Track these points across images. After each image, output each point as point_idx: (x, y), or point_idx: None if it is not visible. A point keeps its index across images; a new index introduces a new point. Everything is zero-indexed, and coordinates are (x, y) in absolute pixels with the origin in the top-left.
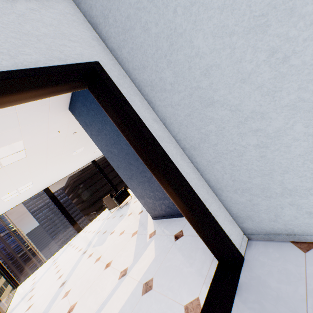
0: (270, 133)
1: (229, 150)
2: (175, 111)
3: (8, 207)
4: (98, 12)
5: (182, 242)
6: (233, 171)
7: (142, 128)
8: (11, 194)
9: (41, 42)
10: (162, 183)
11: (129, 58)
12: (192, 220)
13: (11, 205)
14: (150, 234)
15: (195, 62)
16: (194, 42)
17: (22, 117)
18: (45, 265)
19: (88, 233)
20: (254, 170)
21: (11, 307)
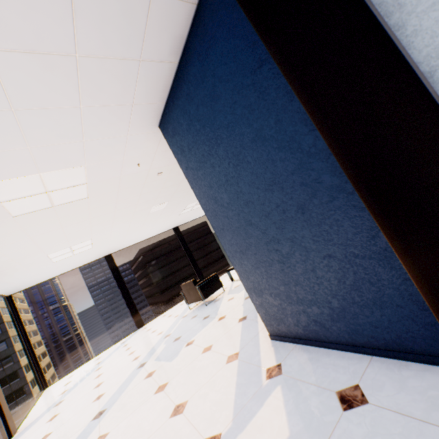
0: None
1: None
2: None
3: (57, 271)
4: None
5: (369, 421)
6: None
7: (396, 43)
8: (62, 253)
9: None
10: (410, 249)
11: None
12: None
13: (61, 269)
14: (268, 369)
15: None
16: None
17: (88, 121)
18: (86, 367)
19: (152, 332)
20: None
21: (26, 421)
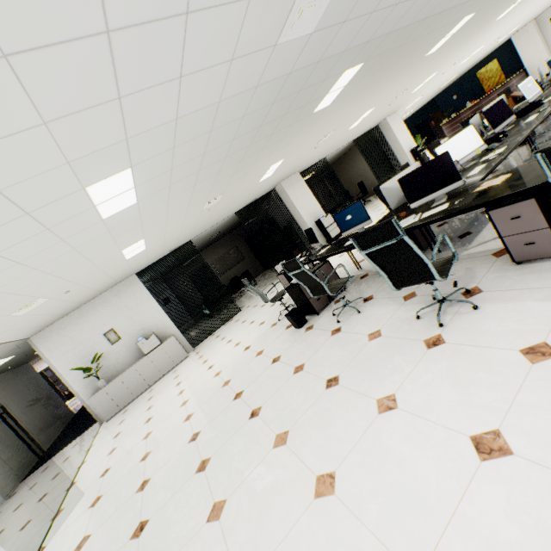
0: None
1: None
2: None
3: None
4: None
5: None
6: None
7: None
8: None
9: None
10: None
11: None
12: None
13: None
14: None
15: None
16: None
17: None
18: None
19: None
20: None
21: None
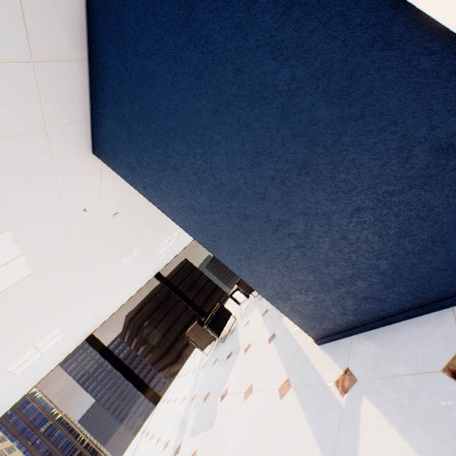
0: None
1: None
2: None
3: (29, 384)
4: None
5: None
6: None
7: None
8: (26, 358)
9: None
10: None
11: None
12: None
13: (33, 378)
14: (337, 382)
15: None
16: None
17: None
18: None
19: (174, 402)
20: None
21: None
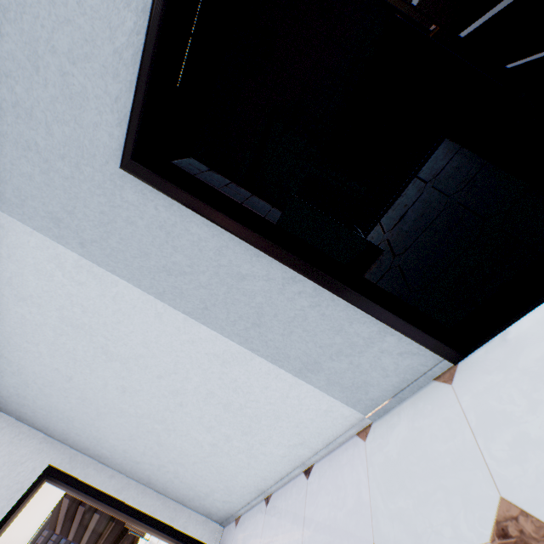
0: (174, 471)
1: (166, 481)
2: (123, 466)
3: None
4: (40, 425)
5: None
6: (178, 490)
7: (100, 496)
8: None
9: (2, 488)
10: (135, 525)
11: (75, 444)
12: (169, 541)
13: None
14: None
15: (116, 447)
16: (110, 441)
17: None
18: None
19: None
20: (185, 487)
21: None
